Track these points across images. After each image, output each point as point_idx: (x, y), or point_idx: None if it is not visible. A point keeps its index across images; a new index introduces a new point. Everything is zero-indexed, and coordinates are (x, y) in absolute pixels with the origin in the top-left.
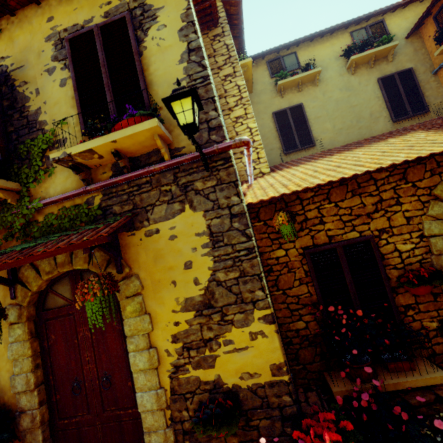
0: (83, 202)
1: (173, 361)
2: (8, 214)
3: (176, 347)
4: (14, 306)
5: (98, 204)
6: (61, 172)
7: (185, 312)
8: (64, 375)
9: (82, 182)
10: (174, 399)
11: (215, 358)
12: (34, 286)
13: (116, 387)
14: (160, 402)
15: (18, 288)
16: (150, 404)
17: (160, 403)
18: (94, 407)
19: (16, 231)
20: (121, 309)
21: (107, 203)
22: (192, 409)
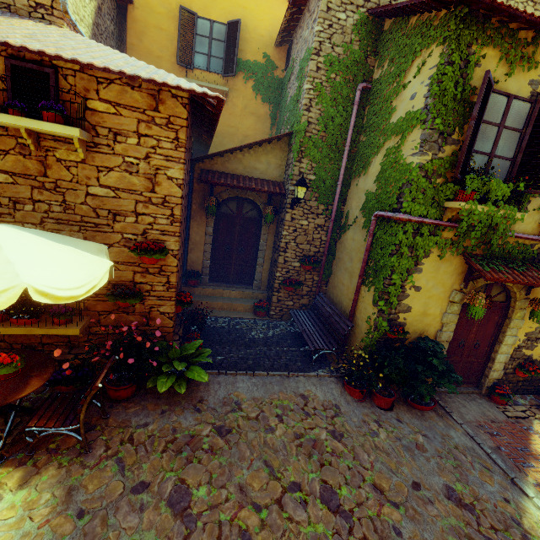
0: (529, 244)
1: (519, 344)
2: (492, 233)
3: (524, 338)
4: (461, 293)
5: (537, 250)
6: (529, 217)
7: (537, 324)
8: (457, 337)
9: (535, 230)
10: (509, 359)
11: (535, 347)
12: (479, 285)
13: (479, 348)
14: (506, 360)
15: (470, 283)
16: (502, 360)
17: (506, 360)
18: (464, 355)
19: (494, 248)
20: (515, 313)
21: (539, 251)
22: (513, 365)
